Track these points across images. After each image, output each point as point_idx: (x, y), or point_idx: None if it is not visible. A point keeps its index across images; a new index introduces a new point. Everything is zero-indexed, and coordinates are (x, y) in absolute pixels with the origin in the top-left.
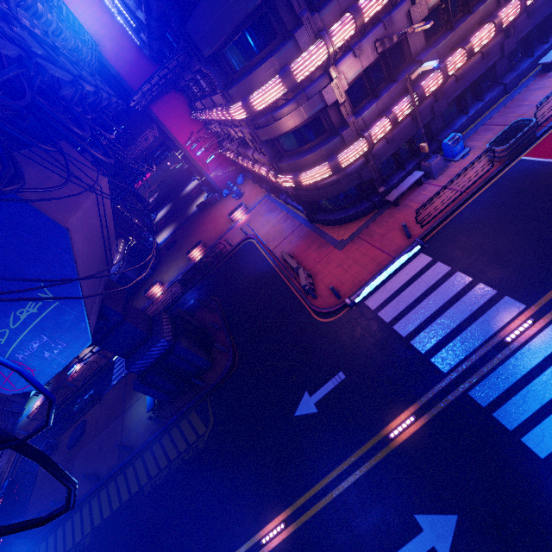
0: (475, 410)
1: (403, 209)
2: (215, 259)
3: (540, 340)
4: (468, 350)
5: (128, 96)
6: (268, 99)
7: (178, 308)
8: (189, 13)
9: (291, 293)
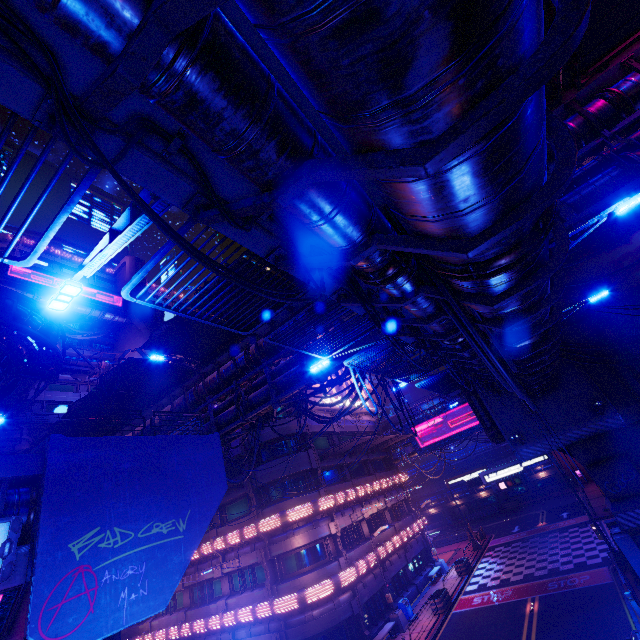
0: None
1: None
2: None
3: None
4: None
5: None
6: (301, 513)
7: None
8: (259, 464)
9: None
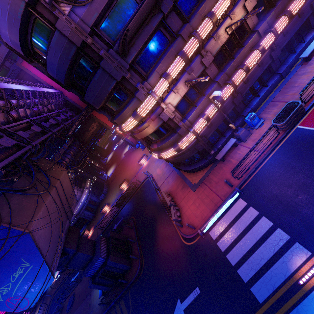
0: None
1: (227, 163)
2: (132, 190)
3: None
4: (274, 286)
5: (81, 109)
6: (131, 127)
7: (116, 221)
8: (85, 93)
9: (170, 220)
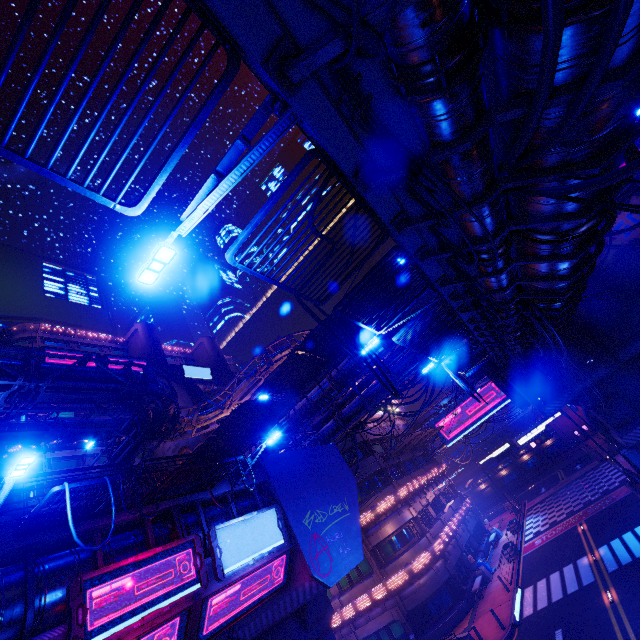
0: (618, 570)
1: (489, 594)
2: None
3: (602, 552)
4: (590, 572)
5: None
6: (387, 505)
7: None
8: None
9: None
